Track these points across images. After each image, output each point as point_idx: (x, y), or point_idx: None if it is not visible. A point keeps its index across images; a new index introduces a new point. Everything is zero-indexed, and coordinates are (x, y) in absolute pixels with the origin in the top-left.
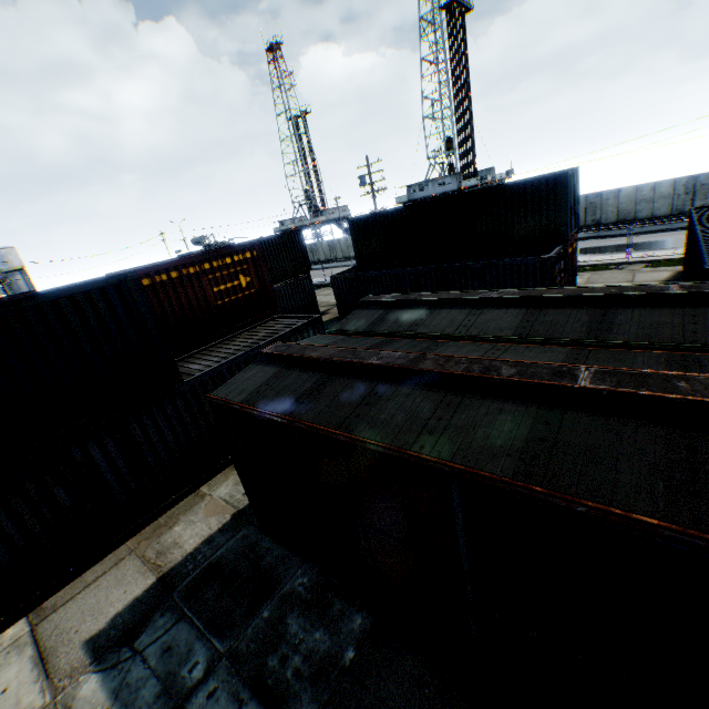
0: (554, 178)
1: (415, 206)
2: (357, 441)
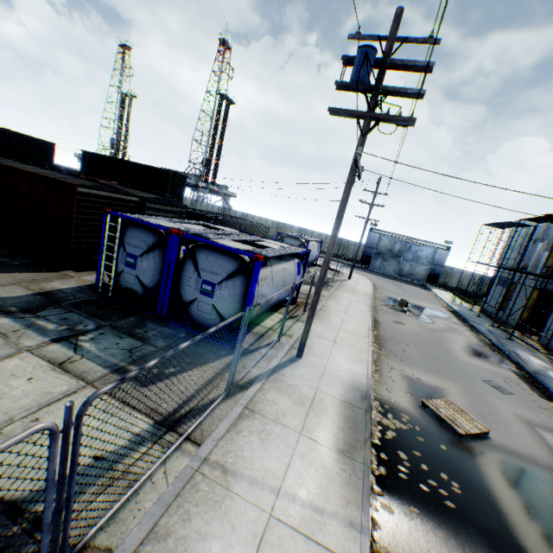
0: (167, 172)
1: (116, 159)
2: None
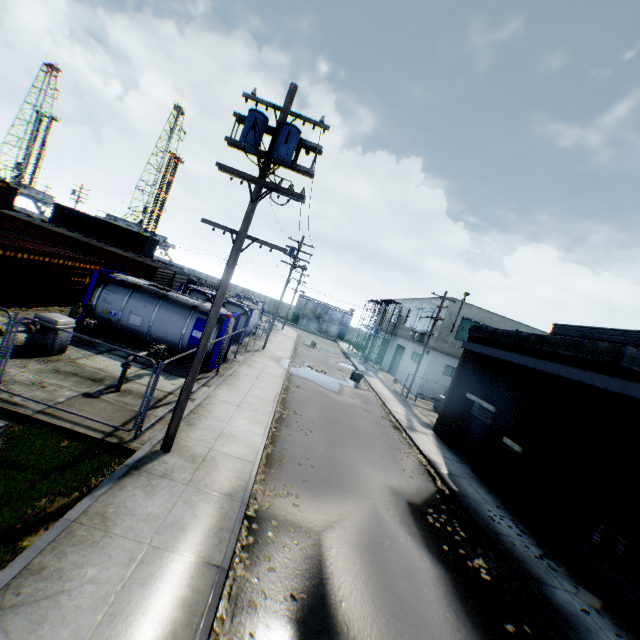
0: (146, 237)
1: (94, 217)
2: (45, 227)
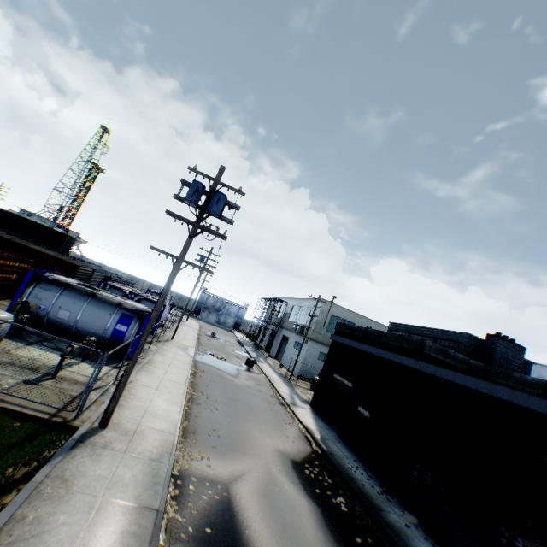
0: (65, 235)
1: (13, 213)
2: None
